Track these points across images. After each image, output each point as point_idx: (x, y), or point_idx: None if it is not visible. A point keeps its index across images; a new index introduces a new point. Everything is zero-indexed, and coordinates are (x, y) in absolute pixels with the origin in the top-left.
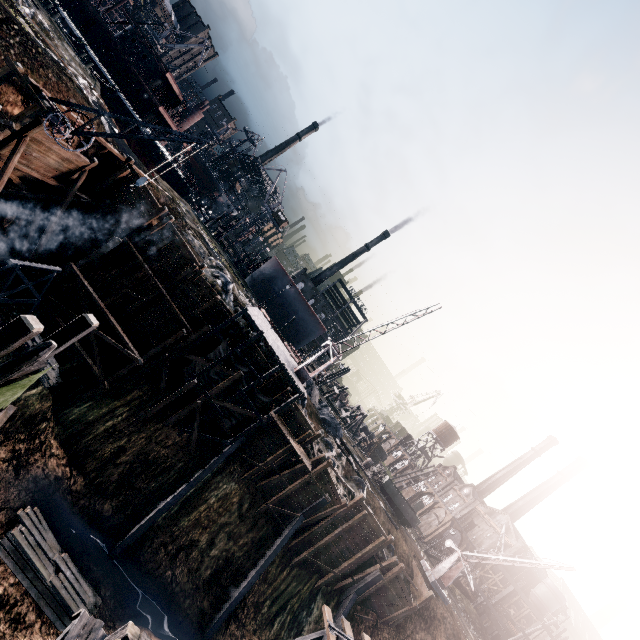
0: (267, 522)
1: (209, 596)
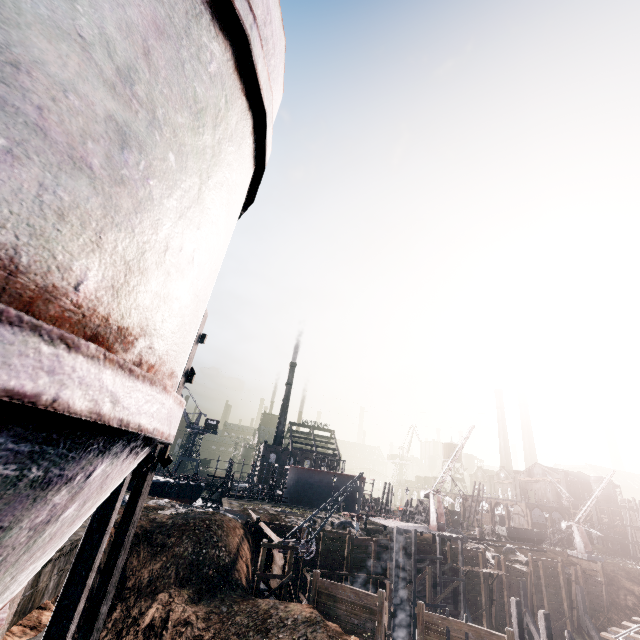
0: None
1: None
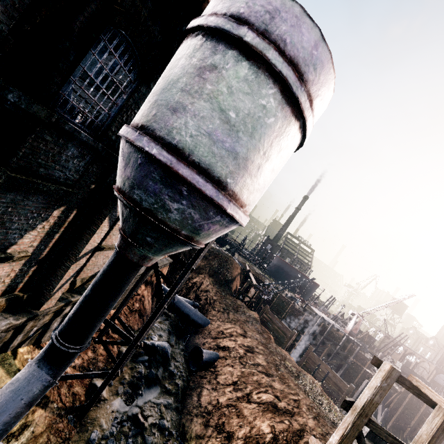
0: None
1: None
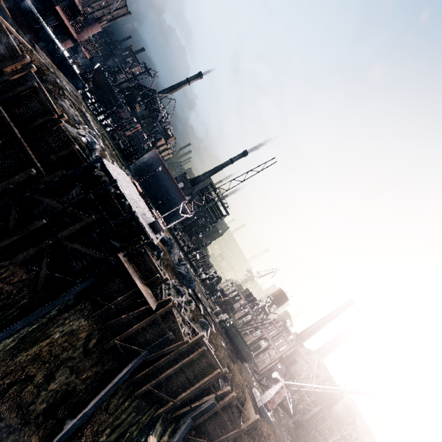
0: (114, 357)
1: (42, 429)
